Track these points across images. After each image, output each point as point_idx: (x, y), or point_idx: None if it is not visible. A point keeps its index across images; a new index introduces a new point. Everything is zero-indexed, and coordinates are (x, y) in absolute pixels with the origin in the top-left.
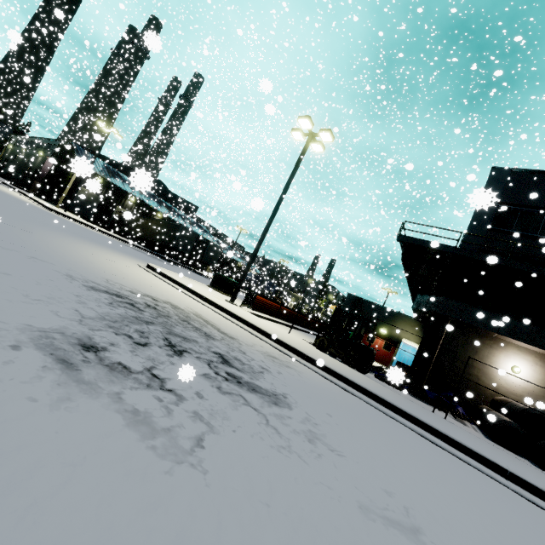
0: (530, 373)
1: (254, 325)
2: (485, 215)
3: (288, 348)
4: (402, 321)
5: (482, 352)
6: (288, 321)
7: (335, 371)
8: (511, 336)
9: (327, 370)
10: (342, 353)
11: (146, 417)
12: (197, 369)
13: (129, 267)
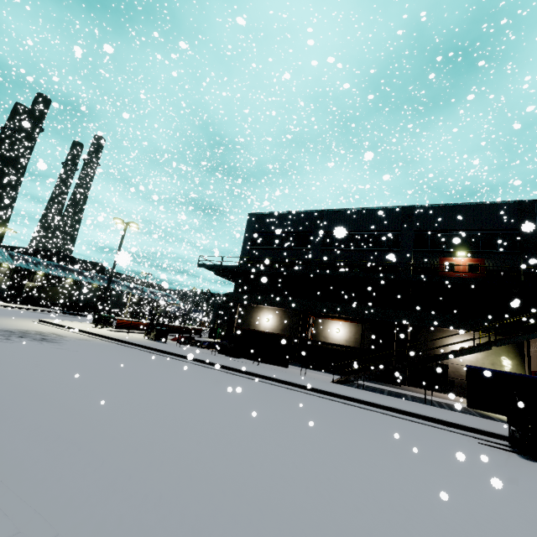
0: (272, 320)
1: (91, 332)
2: (248, 241)
3: (104, 337)
4: None
5: (254, 316)
6: None
7: (119, 339)
8: (256, 304)
9: (117, 340)
10: (152, 335)
11: (2, 340)
12: (27, 339)
13: (23, 323)
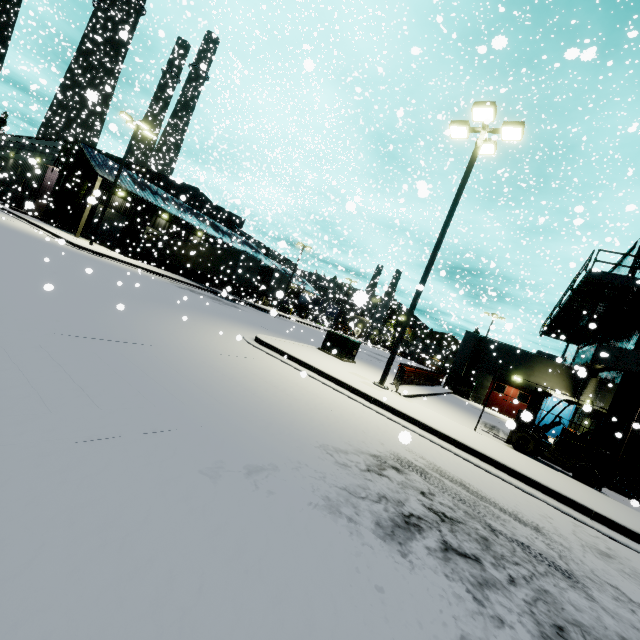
0: None
1: (478, 452)
2: None
3: (554, 496)
4: (542, 366)
5: None
6: (418, 384)
7: None
8: None
9: None
10: (568, 463)
11: None
12: None
13: (258, 361)
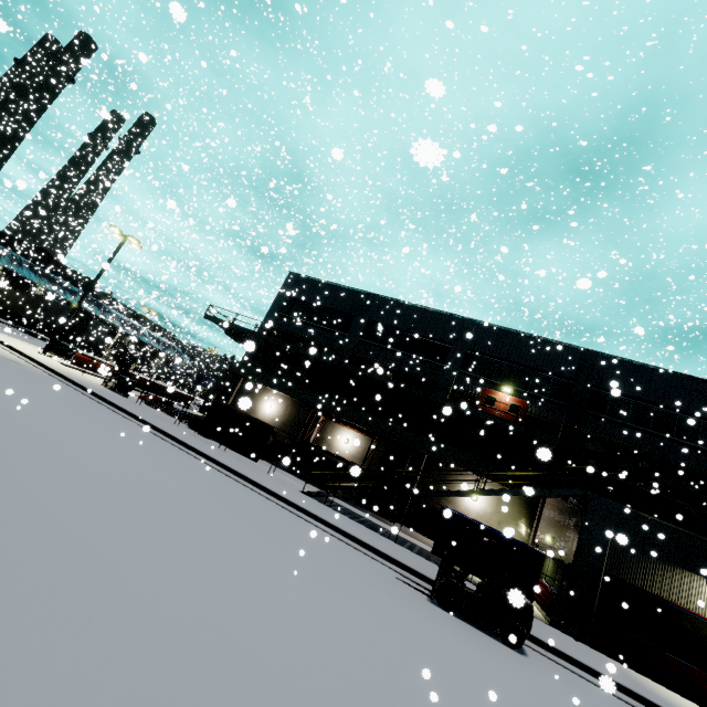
0: (276, 408)
1: (30, 356)
2: (278, 305)
3: (44, 366)
4: None
5: (256, 398)
6: None
7: (62, 374)
8: (261, 383)
9: (59, 374)
10: (112, 383)
11: None
12: None
13: None
